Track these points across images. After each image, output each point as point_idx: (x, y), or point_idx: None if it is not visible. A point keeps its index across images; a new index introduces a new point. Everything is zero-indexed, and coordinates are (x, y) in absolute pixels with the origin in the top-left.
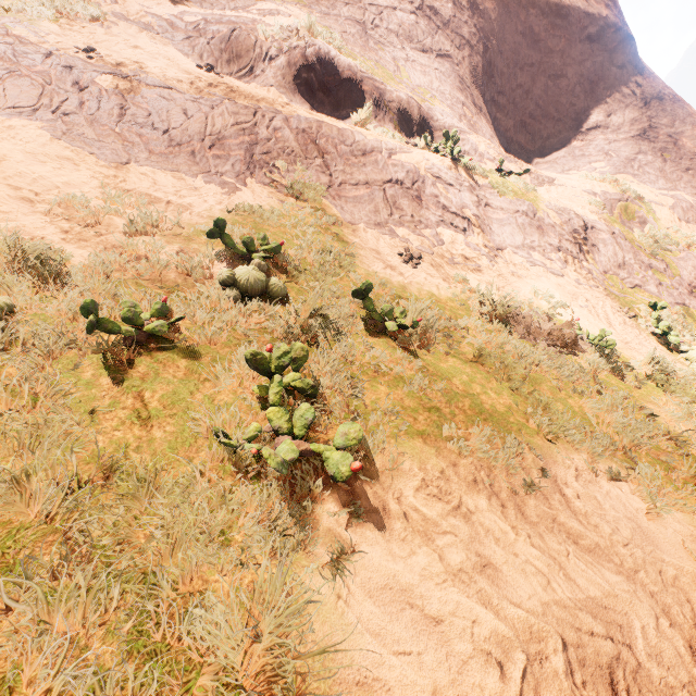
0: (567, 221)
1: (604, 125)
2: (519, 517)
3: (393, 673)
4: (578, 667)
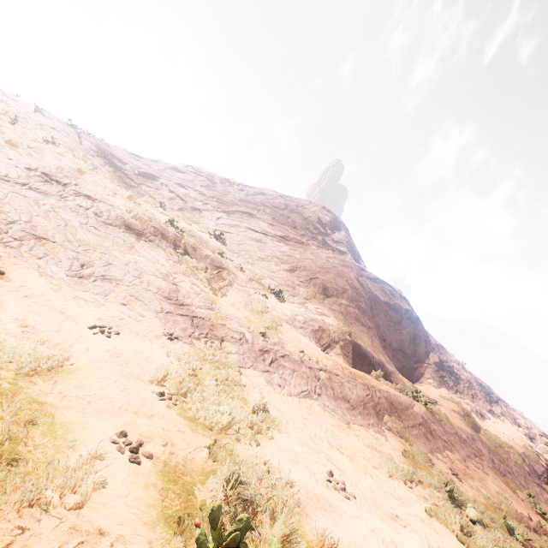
0: (467, 436)
1: (423, 358)
2: None
3: None
4: None
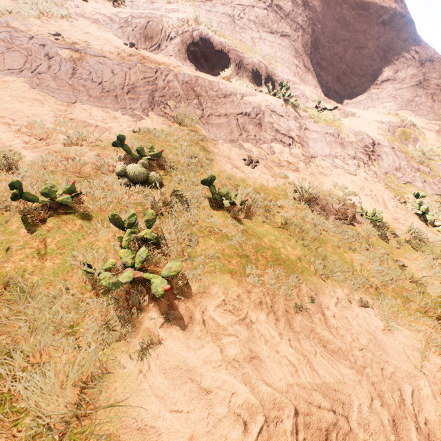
0: (360, 139)
1: (392, 78)
2: (286, 327)
3: (164, 424)
4: (303, 428)
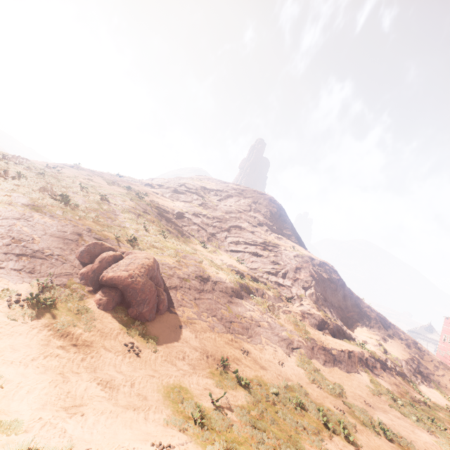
0: (385, 360)
1: (351, 309)
2: None
3: None
4: None
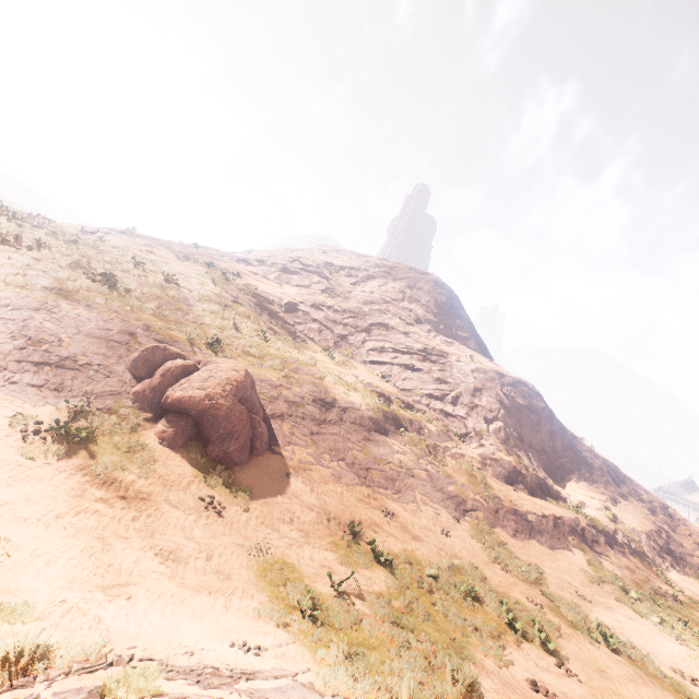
0: (613, 532)
1: (561, 454)
2: None
3: None
4: None
